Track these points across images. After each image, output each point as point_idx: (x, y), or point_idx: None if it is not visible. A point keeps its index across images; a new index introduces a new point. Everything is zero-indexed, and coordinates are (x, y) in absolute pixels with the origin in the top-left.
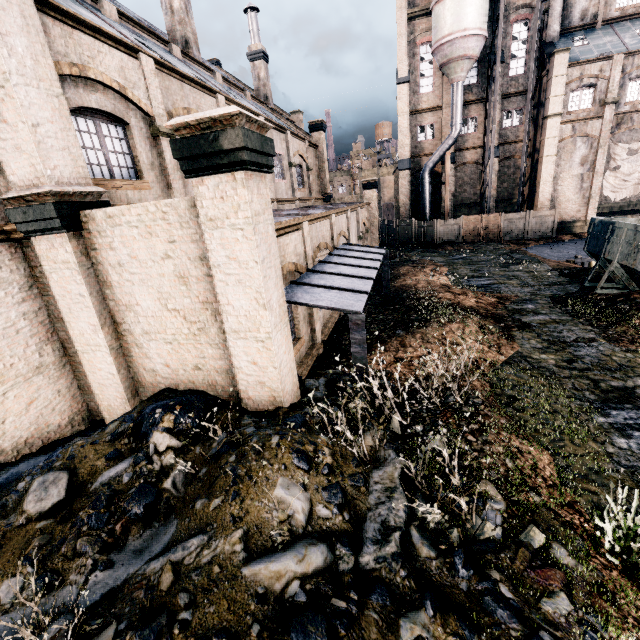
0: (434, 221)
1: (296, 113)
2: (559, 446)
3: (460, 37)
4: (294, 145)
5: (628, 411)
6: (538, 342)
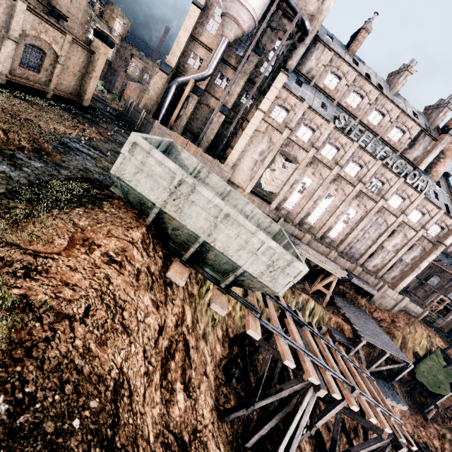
0: (155, 121)
1: None
2: None
3: (239, 1)
4: None
5: None
6: None
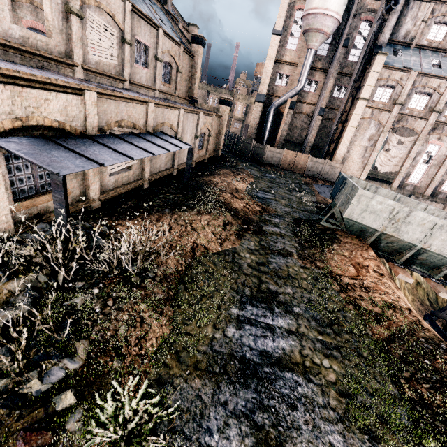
0: (266, 146)
1: (193, 26)
2: (185, 324)
3: (322, 13)
4: (166, 44)
5: (260, 309)
6: (255, 245)
